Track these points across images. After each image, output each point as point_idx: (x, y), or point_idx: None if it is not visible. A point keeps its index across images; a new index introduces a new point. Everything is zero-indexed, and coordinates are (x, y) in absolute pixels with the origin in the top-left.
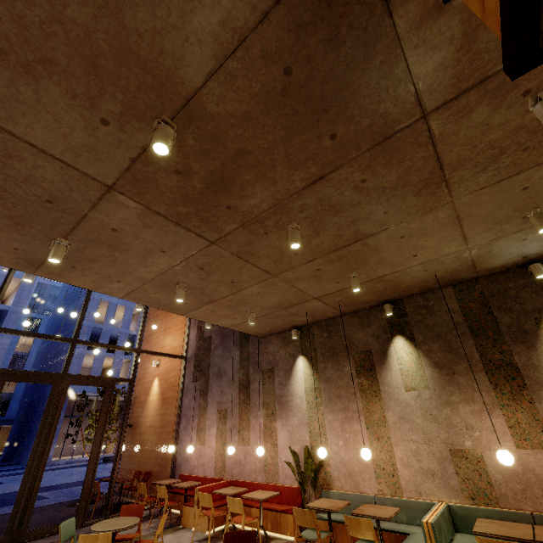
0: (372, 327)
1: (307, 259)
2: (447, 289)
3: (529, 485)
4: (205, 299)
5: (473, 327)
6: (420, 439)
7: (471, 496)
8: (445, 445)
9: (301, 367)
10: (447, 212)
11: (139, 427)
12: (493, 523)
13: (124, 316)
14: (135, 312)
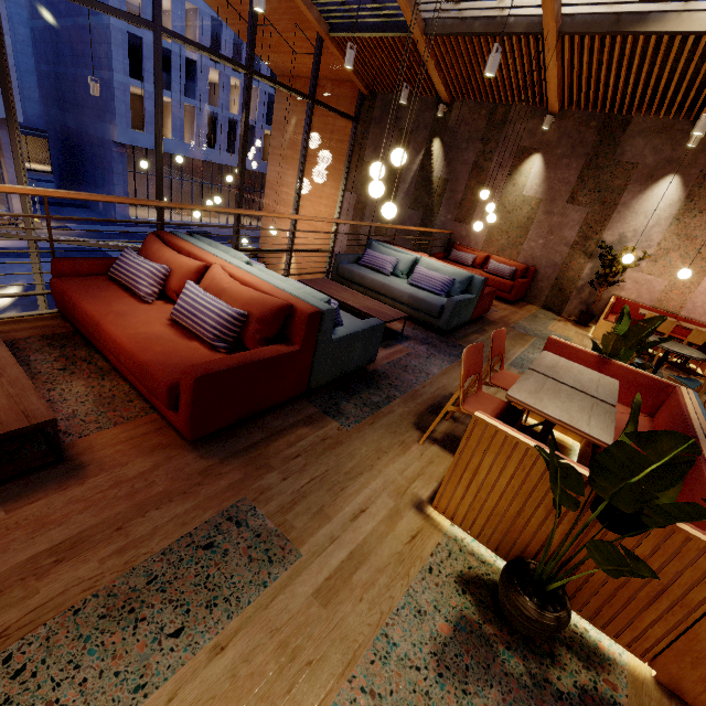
0: None
1: None
2: None
3: None
4: None
5: None
6: None
7: None
8: None
9: None
10: None
11: None
12: None
13: (172, 18)
14: (186, 7)
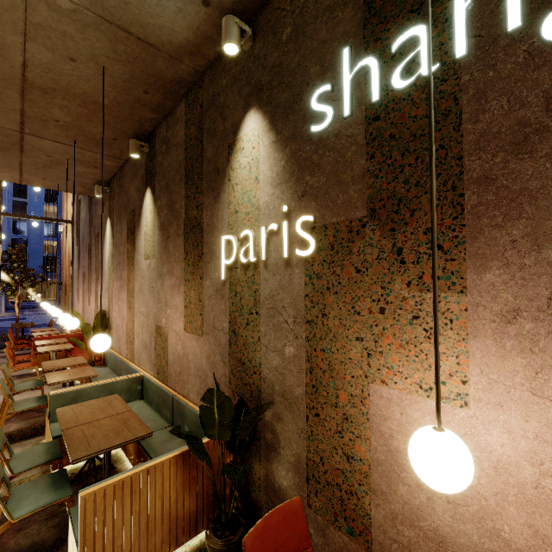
0: (137, 178)
1: None
2: (181, 106)
3: (183, 370)
4: None
5: (187, 169)
6: (145, 313)
7: (158, 371)
8: (154, 320)
9: (108, 231)
10: None
11: (63, 285)
12: (104, 403)
13: None
14: None
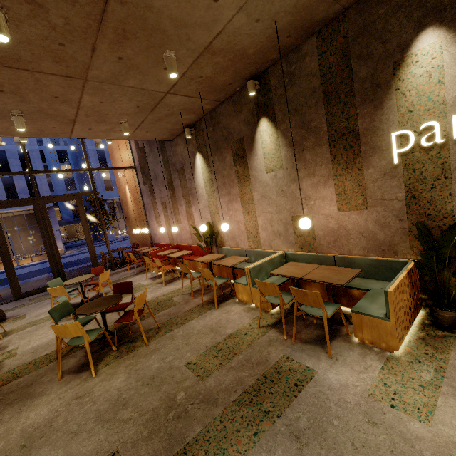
0: (243, 113)
1: (86, 48)
2: (310, 42)
3: (339, 238)
4: (62, 120)
5: (328, 92)
6: (274, 211)
7: (300, 247)
8: (289, 213)
9: (199, 163)
10: None
11: (129, 218)
12: (293, 266)
13: None
14: None
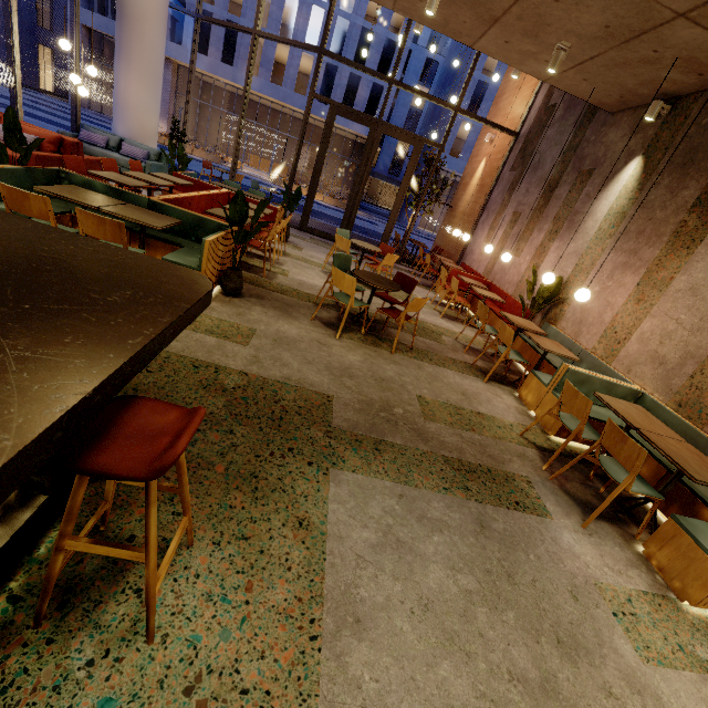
0: None
1: None
2: None
3: None
4: (483, 13)
5: None
6: (687, 323)
7: (680, 403)
8: None
9: (626, 176)
10: None
11: (455, 210)
12: (639, 412)
13: None
14: None
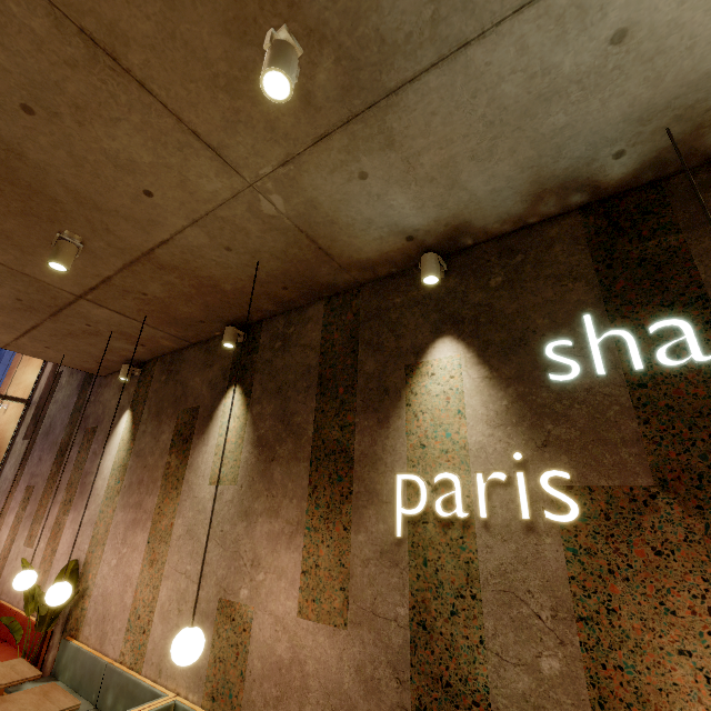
0: (213, 369)
1: None
2: (318, 306)
3: (288, 692)
4: None
5: (325, 377)
6: (194, 574)
7: (213, 694)
8: (218, 589)
9: (122, 429)
10: (31, 4)
11: None
12: None
13: None
14: None
